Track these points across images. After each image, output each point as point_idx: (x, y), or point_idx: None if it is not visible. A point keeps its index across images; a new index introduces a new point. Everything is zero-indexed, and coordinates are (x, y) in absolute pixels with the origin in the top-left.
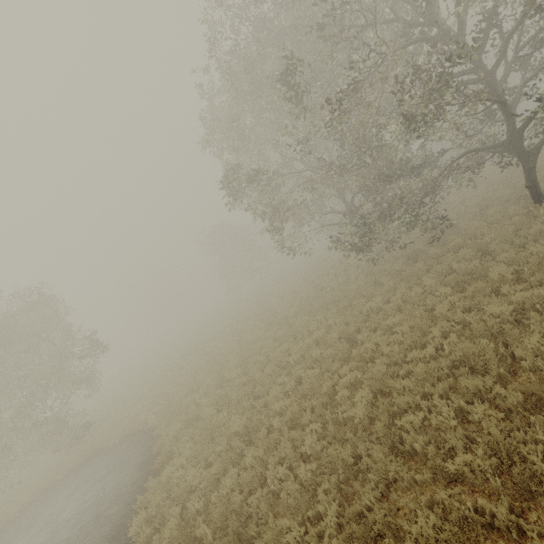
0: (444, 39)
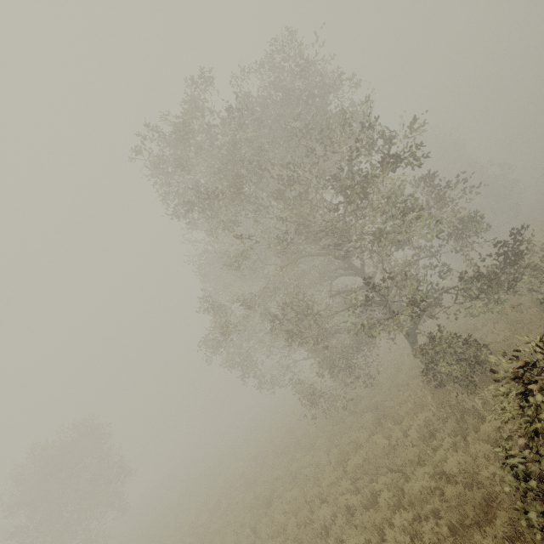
0: (321, 255)
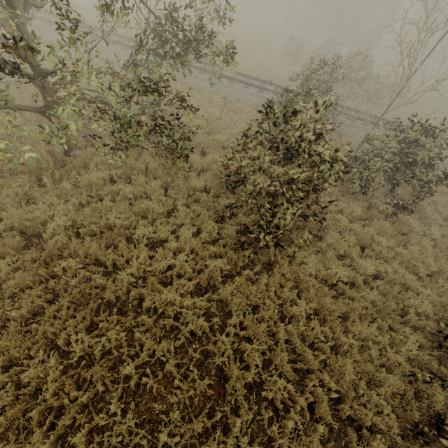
0: None
